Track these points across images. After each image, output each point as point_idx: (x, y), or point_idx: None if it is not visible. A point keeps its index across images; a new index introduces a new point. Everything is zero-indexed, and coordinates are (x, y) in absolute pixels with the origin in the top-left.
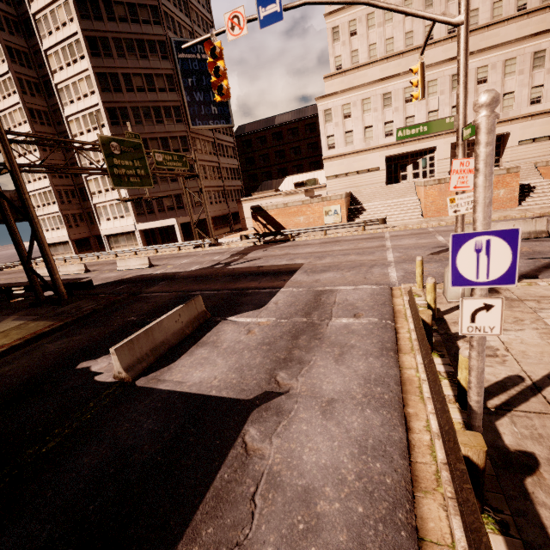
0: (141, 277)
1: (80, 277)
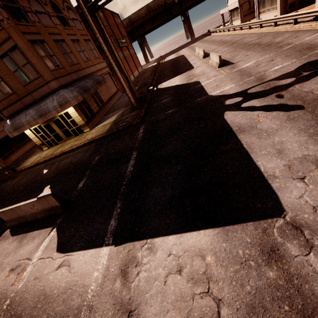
0: (190, 87)
1: (194, 65)
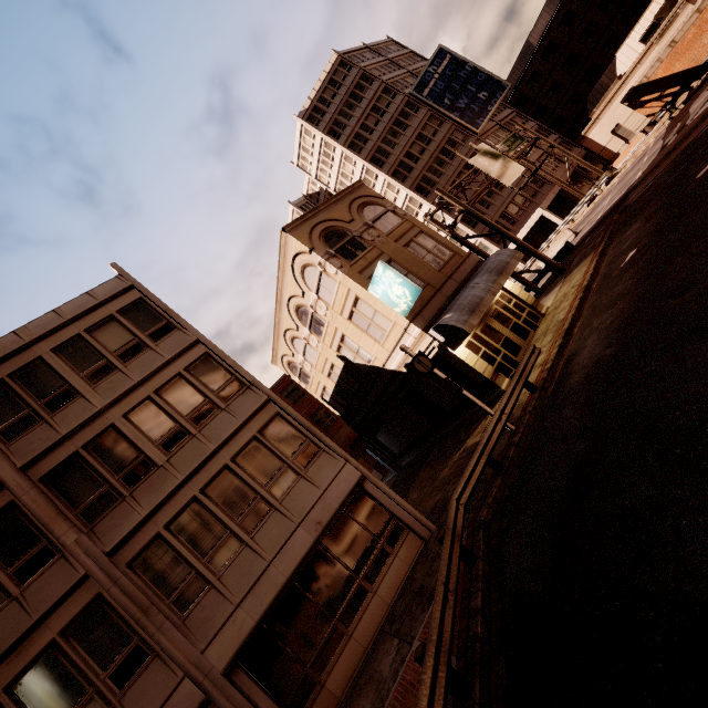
0: (588, 231)
1: None
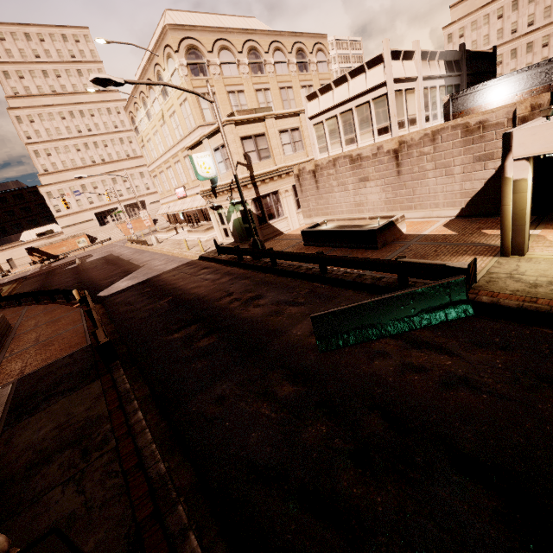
0: None
1: None
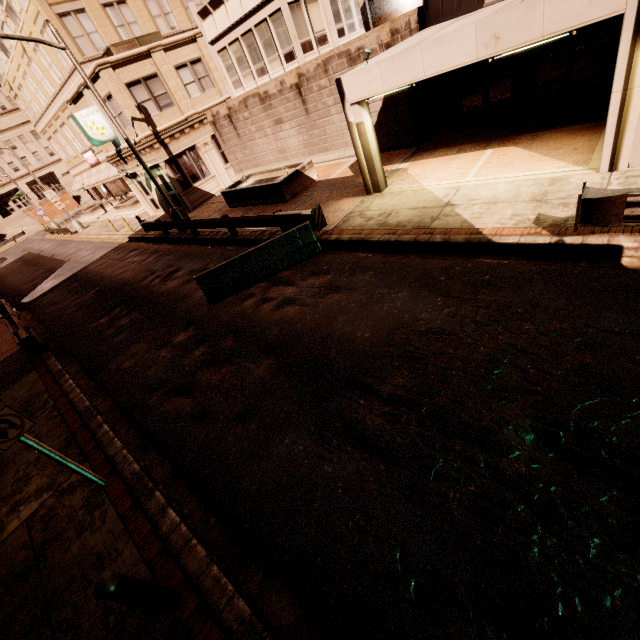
0: None
1: None
